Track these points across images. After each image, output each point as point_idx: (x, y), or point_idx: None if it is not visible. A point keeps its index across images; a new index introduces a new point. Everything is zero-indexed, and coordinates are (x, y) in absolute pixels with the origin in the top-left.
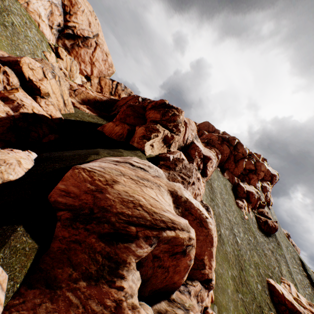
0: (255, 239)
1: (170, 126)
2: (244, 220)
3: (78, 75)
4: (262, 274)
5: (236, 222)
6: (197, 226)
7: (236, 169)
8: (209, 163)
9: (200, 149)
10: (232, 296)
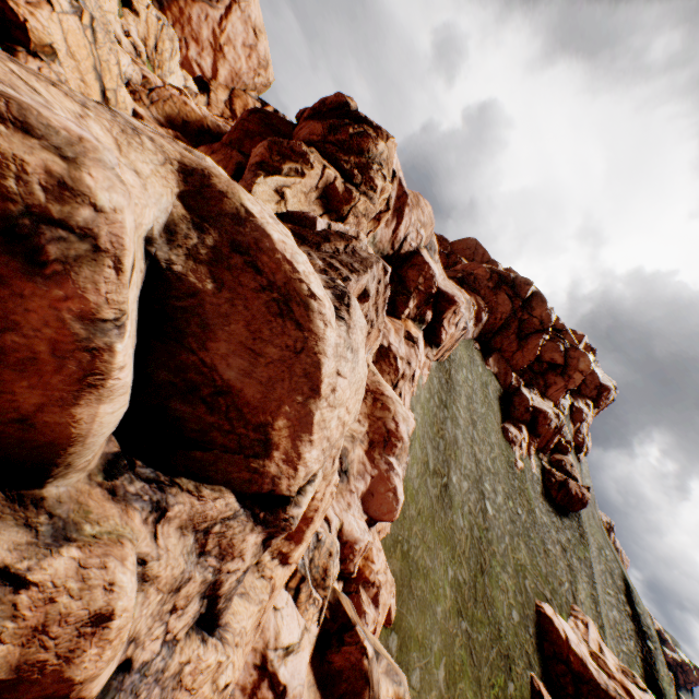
0: (530, 515)
1: (348, 163)
2: (513, 470)
3: (175, 69)
4: (530, 591)
5: (493, 468)
6: (268, 314)
7: (518, 355)
8: (449, 313)
9: (433, 272)
10: (444, 622)
